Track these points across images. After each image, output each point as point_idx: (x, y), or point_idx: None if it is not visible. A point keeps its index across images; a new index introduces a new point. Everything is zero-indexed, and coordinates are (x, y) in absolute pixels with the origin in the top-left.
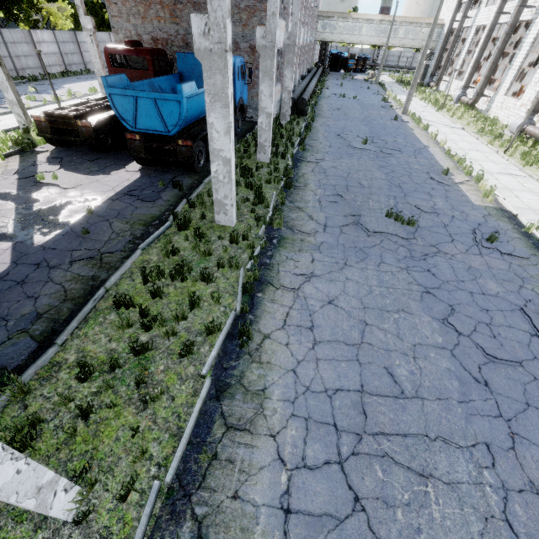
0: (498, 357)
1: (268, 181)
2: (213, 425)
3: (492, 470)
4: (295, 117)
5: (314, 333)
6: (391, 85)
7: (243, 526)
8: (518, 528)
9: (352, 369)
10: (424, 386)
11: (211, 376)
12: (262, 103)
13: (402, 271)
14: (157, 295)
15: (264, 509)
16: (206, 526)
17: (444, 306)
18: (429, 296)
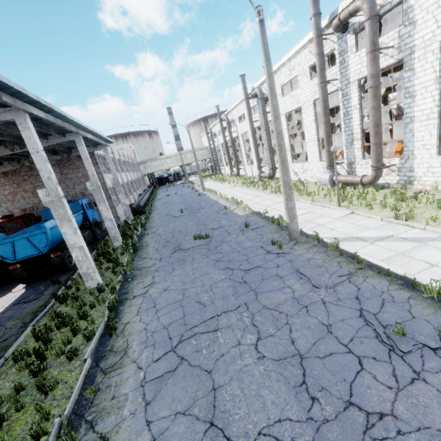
0: (249, 269)
1: (122, 253)
2: (96, 378)
3: (247, 311)
4: (138, 216)
5: (156, 307)
6: (197, 180)
7: (119, 407)
8: (257, 324)
9: (178, 311)
10: (216, 298)
11: (92, 359)
12: (104, 215)
13: (204, 258)
14: (48, 341)
15: (131, 393)
16: (96, 421)
17: (225, 262)
18: (218, 262)
